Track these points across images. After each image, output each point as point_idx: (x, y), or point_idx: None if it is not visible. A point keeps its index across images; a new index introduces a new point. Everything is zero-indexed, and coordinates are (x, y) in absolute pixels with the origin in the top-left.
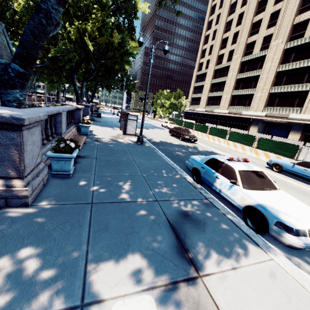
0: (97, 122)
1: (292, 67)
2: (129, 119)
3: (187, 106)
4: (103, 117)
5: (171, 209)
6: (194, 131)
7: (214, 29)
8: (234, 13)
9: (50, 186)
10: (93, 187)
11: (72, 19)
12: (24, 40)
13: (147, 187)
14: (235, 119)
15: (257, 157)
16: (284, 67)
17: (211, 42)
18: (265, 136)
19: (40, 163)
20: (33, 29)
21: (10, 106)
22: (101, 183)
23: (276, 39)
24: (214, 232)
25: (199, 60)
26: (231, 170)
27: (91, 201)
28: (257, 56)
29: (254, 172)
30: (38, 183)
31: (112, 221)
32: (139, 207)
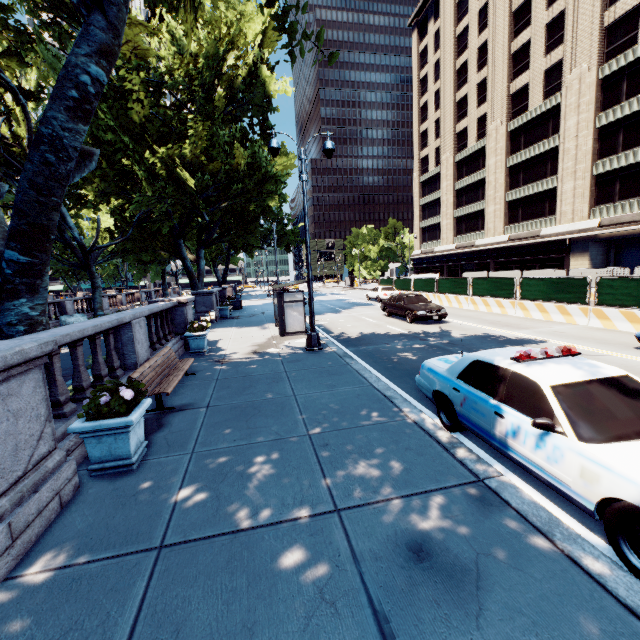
0: (232, 321)
1: (632, 109)
2: (286, 303)
3: (416, 247)
4: (248, 308)
5: (374, 536)
6: (439, 295)
7: (435, 90)
8: (467, 50)
9: (78, 506)
10: (178, 491)
11: (157, 146)
12: (20, 202)
13: (316, 469)
14: (529, 249)
15: (608, 325)
16: (610, 115)
17: (435, 115)
18: (612, 271)
19: (52, 454)
20: (33, 177)
21: (13, 333)
22: (202, 475)
23: (574, 66)
24: (514, 614)
25: (419, 153)
26: (531, 388)
27: (160, 541)
28: (541, 112)
29: (600, 383)
30: (38, 510)
31: (198, 609)
32: (283, 542)
